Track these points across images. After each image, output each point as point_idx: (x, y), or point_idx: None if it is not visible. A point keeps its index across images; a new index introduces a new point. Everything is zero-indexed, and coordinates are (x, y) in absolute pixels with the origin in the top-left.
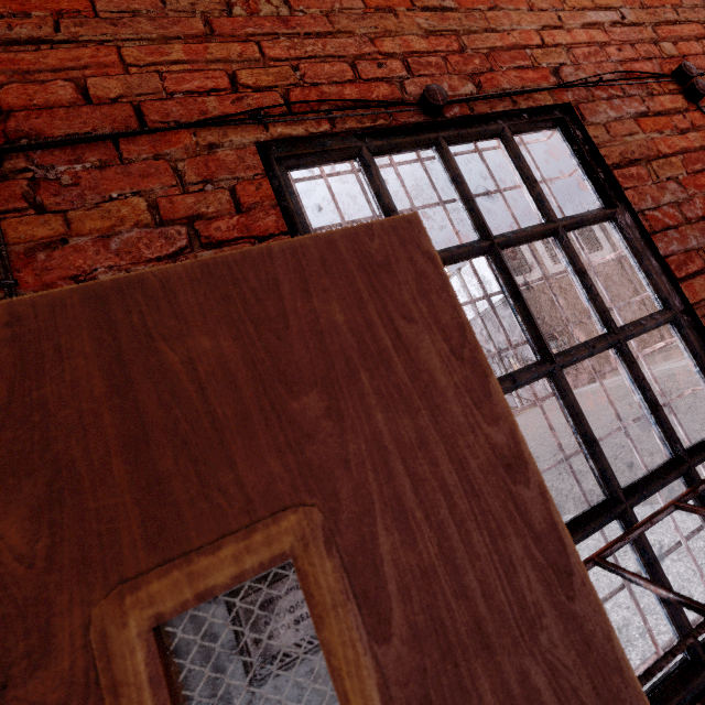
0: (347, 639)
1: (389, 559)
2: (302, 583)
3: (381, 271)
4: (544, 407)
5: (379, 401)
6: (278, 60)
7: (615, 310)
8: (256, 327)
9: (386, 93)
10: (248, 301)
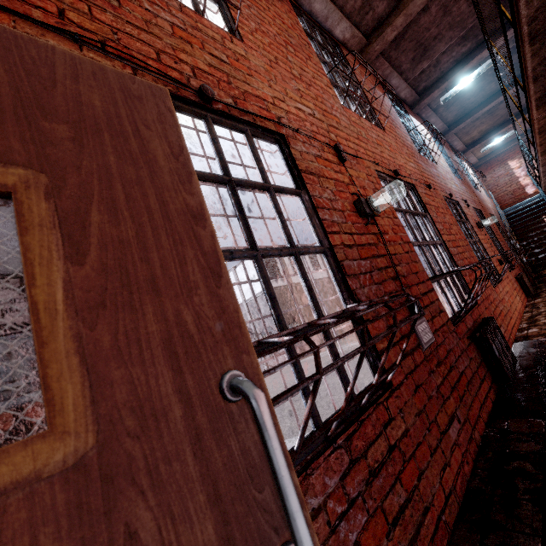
0: (46, 245)
1: (96, 226)
2: (16, 207)
3: (135, 99)
4: (283, 370)
5: (114, 152)
6: (102, 22)
7: (299, 246)
8: (27, 75)
9: (177, 77)
10: (26, 60)
